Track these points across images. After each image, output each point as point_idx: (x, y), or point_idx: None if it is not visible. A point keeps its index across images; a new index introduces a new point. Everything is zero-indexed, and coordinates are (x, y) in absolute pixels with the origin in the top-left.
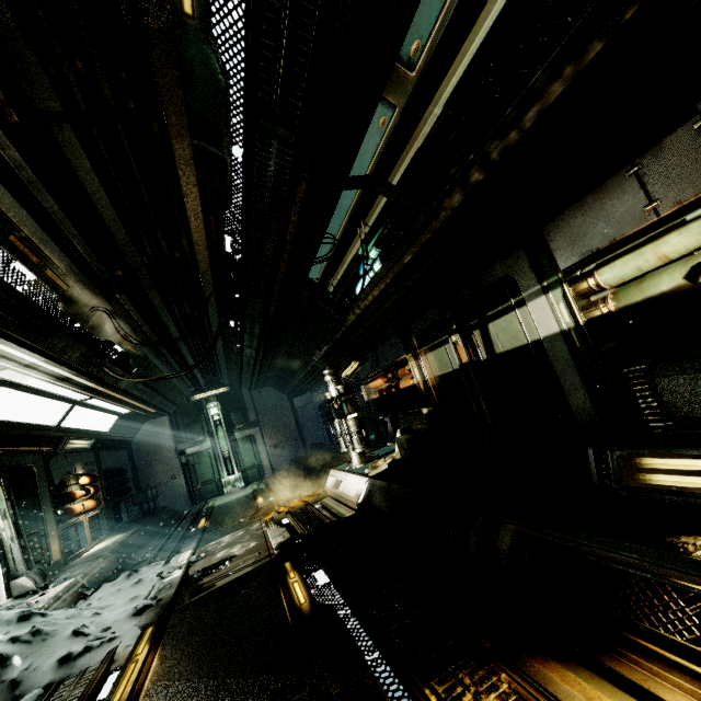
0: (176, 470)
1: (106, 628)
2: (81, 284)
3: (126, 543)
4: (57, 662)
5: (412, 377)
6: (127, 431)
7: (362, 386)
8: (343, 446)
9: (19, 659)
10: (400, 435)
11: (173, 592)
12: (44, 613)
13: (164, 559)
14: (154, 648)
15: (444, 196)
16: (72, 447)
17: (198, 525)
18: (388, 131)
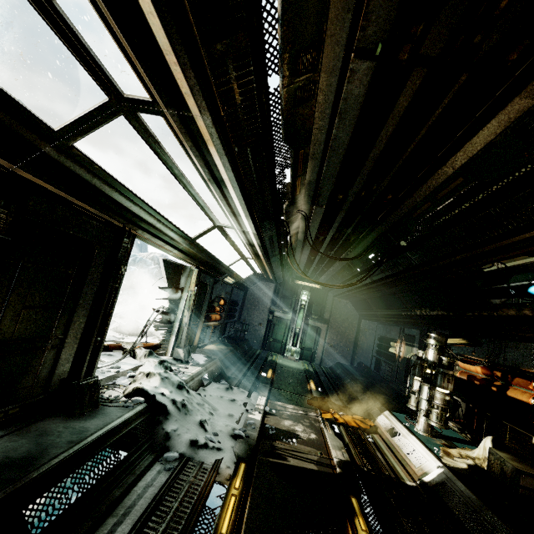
0: (263, 321)
1: (216, 433)
2: (307, 193)
3: (226, 357)
4: (190, 441)
5: None
6: (251, 282)
7: None
8: (412, 402)
9: (173, 419)
10: (491, 443)
11: (256, 435)
12: (188, 391)
13: (247, 389)
14: (246, 492)
15: None
16: (226, 280)
17: (268, 374)
18: None
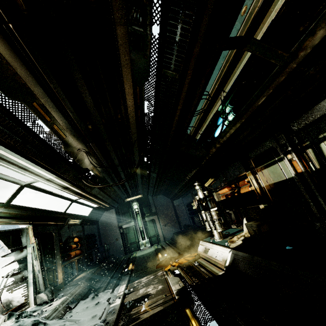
0: (118, 236)
1: None
2: (72, 135)
3: (93, 275)
4: None
5: (249, 185)
6: (96, 215)
7: (213, 192)
8: (207, 227)
9: None
10: (246, 221)
11: (115, 317)
12: (45, 323)
13: (111, 288)
14: None
15: (306, 36)
16: (72, 223)
17: (128, 267)
18: (247, 17)
